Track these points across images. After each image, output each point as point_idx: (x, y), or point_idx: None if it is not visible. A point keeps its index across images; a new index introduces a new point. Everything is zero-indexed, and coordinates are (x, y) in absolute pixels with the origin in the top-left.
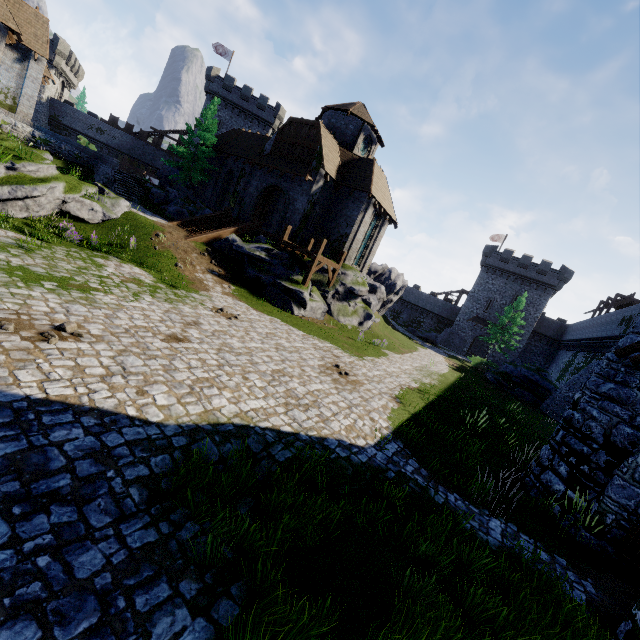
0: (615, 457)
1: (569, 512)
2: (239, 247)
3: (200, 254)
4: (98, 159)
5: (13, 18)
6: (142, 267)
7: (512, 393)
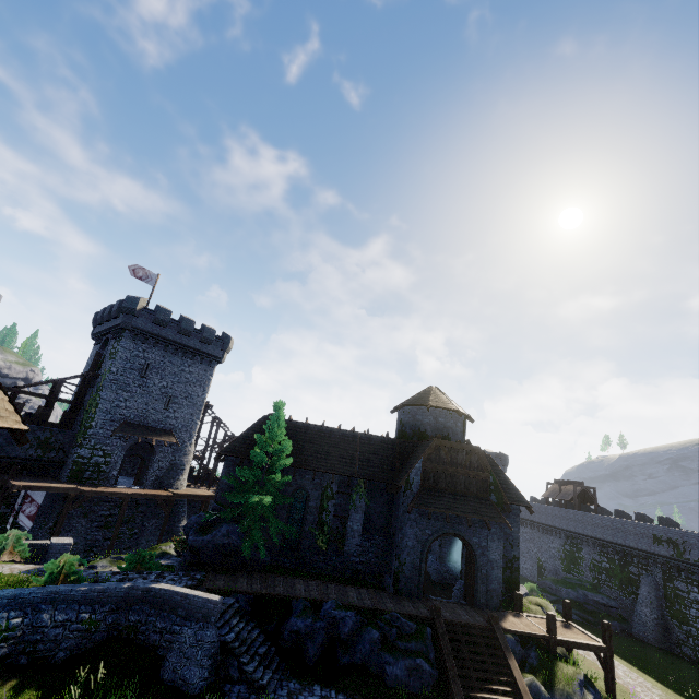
0: None
1: None
2: None
3: None
4: (138, 601)
5: (7, 398)
6: None
7: None
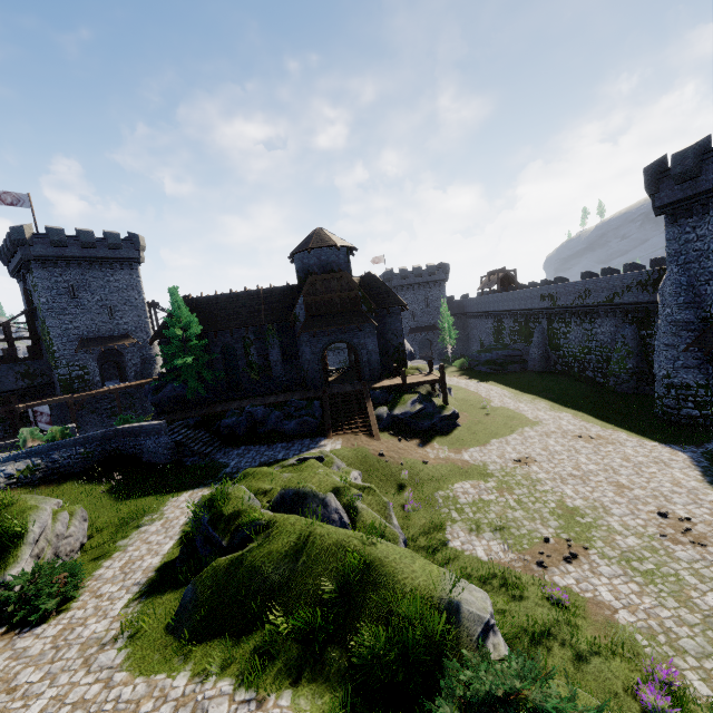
0: (705, 389)
1: (707, 418)
2: (405, 413)
3: (400, 442)
4: (114, 437)
5: None
6: (447, 483)
7: (509, 371)
